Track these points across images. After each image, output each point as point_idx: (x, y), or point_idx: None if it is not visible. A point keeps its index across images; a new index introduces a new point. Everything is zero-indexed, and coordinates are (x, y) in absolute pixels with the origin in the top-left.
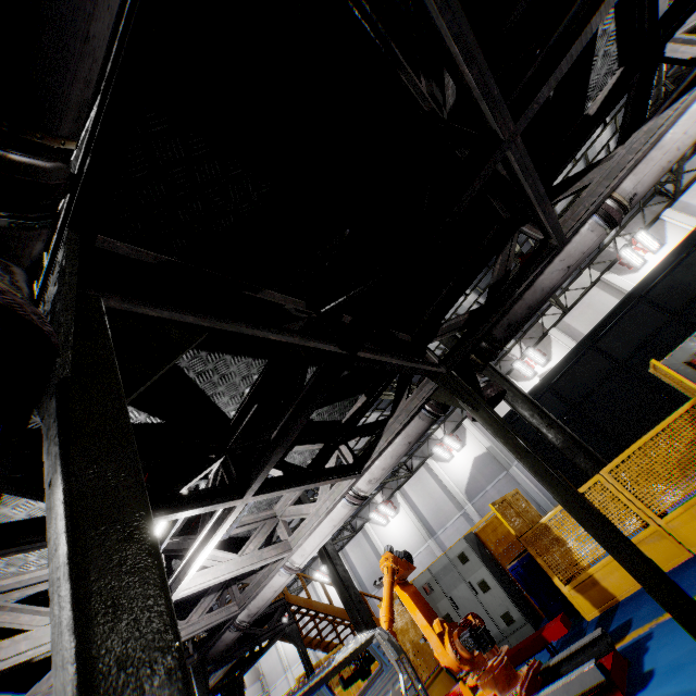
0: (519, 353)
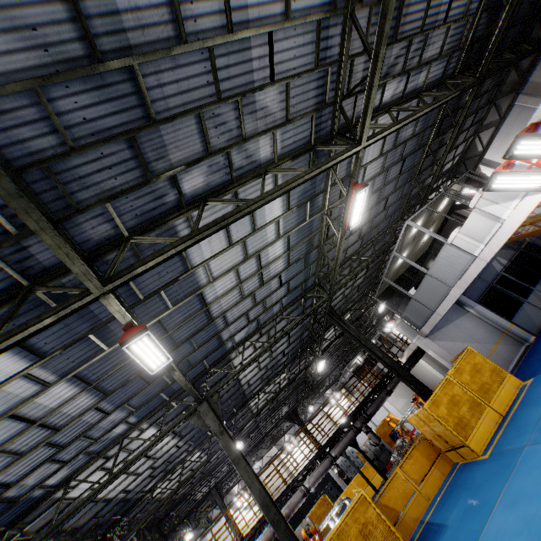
0: (237, 490)
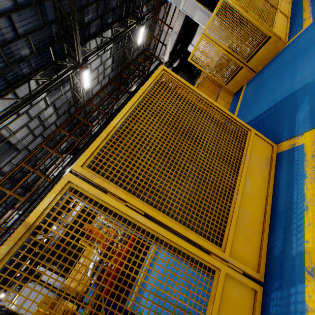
0: None
